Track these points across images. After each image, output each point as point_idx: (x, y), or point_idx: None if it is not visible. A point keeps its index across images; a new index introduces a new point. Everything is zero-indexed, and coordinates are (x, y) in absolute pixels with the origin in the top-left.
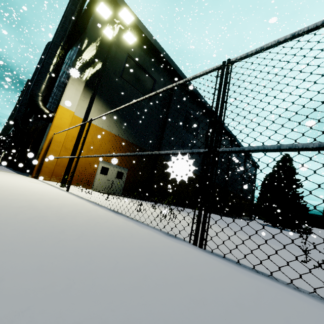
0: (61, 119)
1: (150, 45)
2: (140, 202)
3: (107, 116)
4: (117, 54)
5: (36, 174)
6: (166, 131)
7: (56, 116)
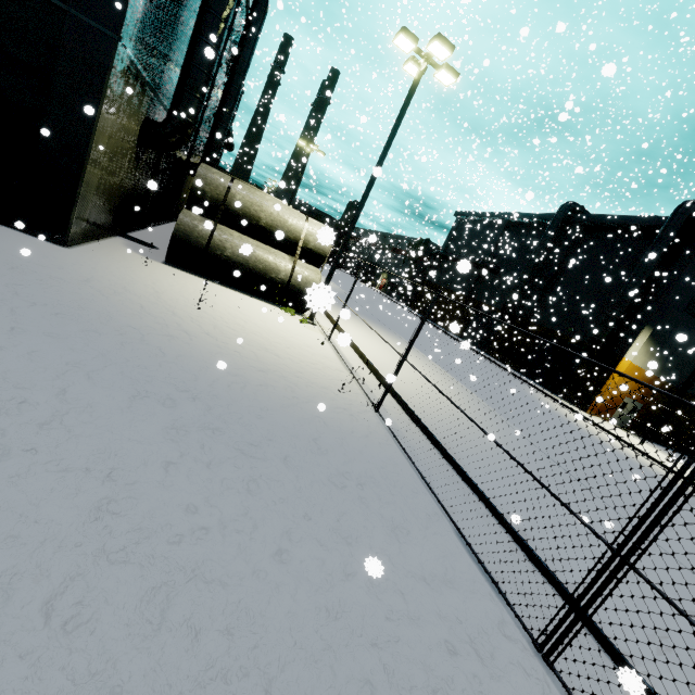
0: (619, 369)
1: None
2: (668, 456)
3: (650, 355)
4: (691, 286)
5: (589, 411)
6: None
7: (617, 367)
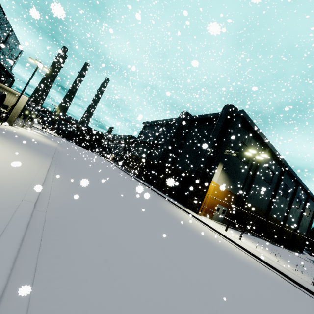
0: (211, 187)
1: (256, 133)
2: (242, 237)
3: (225, 180)
4: (237, 144)
5: (199, 213)
6: (253, 185)
7: (210, 186)
